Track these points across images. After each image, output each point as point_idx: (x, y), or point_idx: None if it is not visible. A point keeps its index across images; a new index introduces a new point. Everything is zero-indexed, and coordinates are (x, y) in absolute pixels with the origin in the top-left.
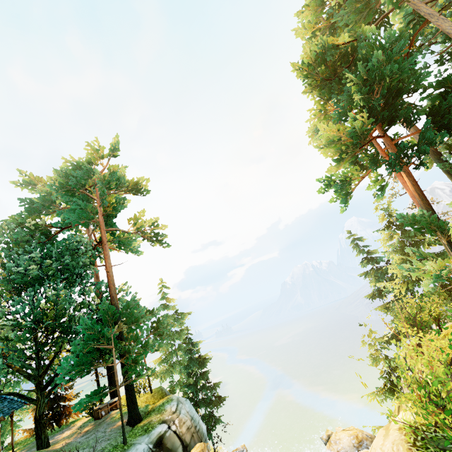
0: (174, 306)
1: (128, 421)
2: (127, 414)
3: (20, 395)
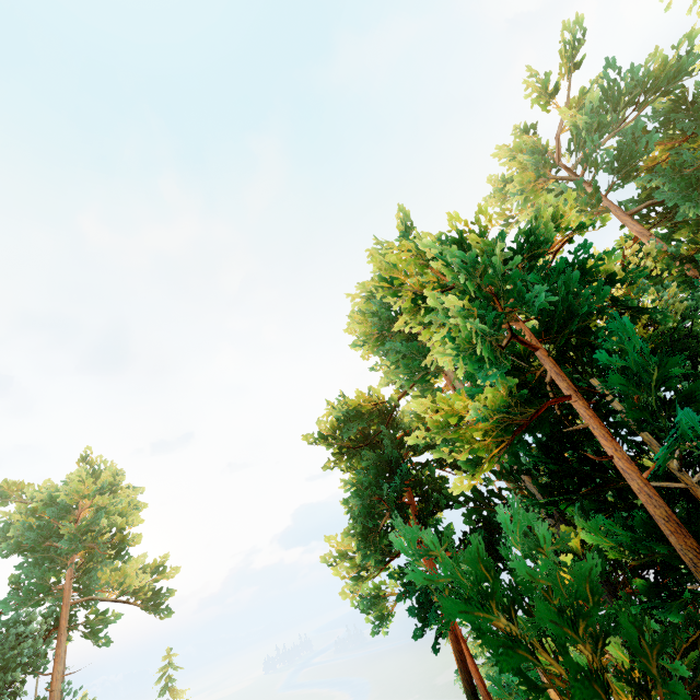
0: None
1: None
2: None
3: None
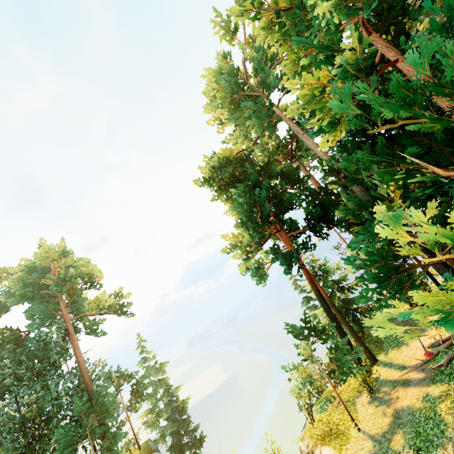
0: (154, 355)
1: None
2: None
3: None
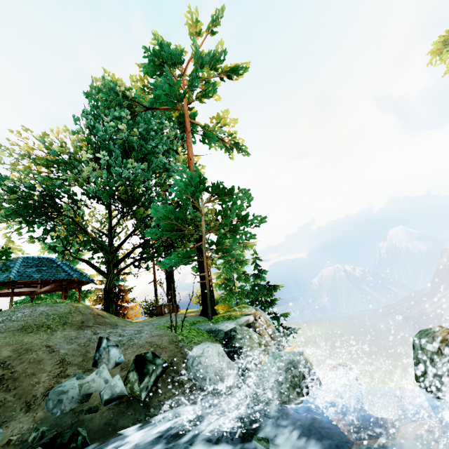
0: None
1: (203, 312)
2: (196, 311)
3: (92, 264)
